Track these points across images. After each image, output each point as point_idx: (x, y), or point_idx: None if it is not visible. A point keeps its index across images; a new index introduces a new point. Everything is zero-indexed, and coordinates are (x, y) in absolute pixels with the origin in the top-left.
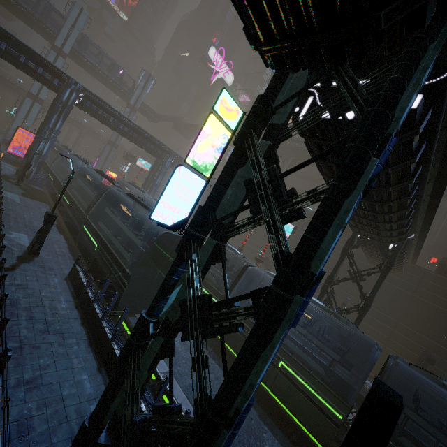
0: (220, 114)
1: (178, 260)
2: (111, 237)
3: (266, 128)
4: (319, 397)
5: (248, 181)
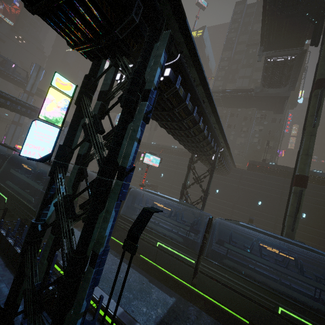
0: (58, 87)
1: (51, 181)
2: (18, 190)
3: (98, 94)
4: (181, 255)
5: (83, 124)
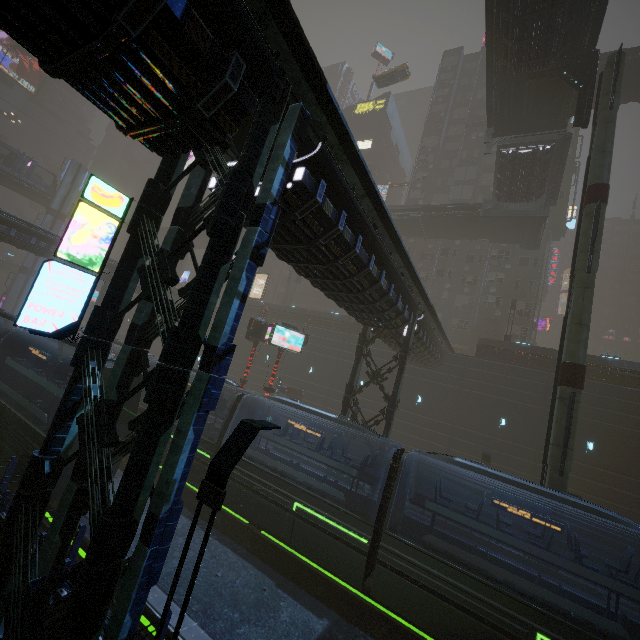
0: (95, 201)
1: (75, 375)
2: (17, 398)
3: (174, 214)
4: (342, 527)
5: (140, 268)
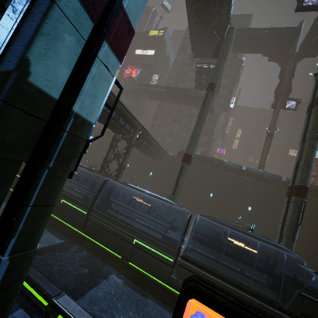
0: None
1: None
2: None
3: None
4: (78, 208)
5: None
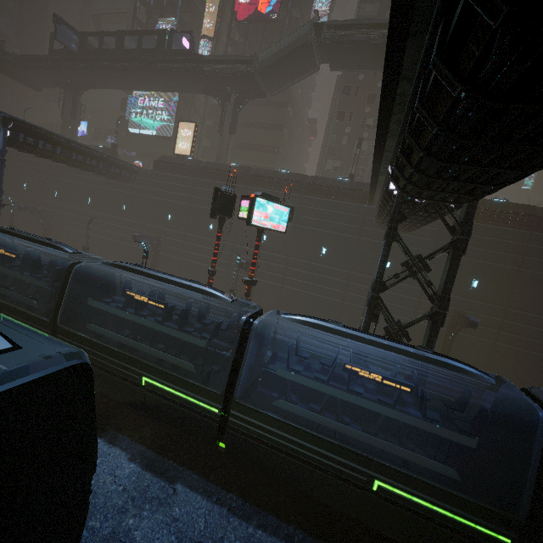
0: None
1: None
2: None
3: None
4: (463, 520)
5: None
